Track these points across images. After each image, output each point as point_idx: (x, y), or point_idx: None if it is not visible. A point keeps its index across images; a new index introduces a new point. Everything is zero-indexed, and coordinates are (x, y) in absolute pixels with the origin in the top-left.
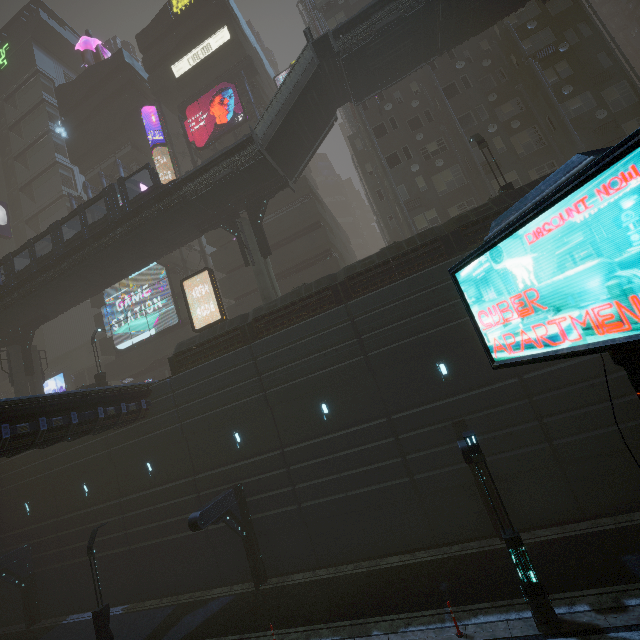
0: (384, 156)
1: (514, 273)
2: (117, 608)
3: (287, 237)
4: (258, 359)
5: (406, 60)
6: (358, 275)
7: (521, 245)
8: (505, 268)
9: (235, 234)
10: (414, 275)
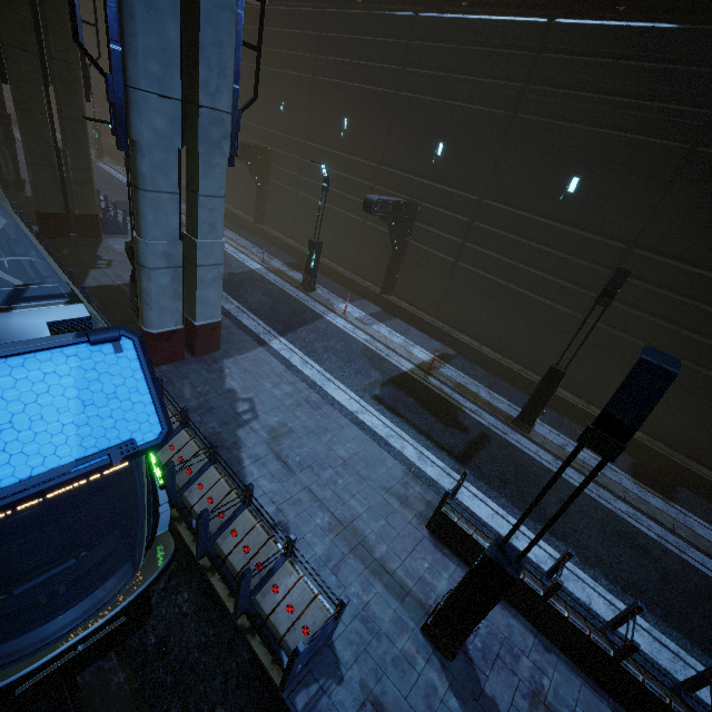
0: None
1: None
2: None
3: None
4: None
5: None
6: None
7: None
8: None
9: None
10: None
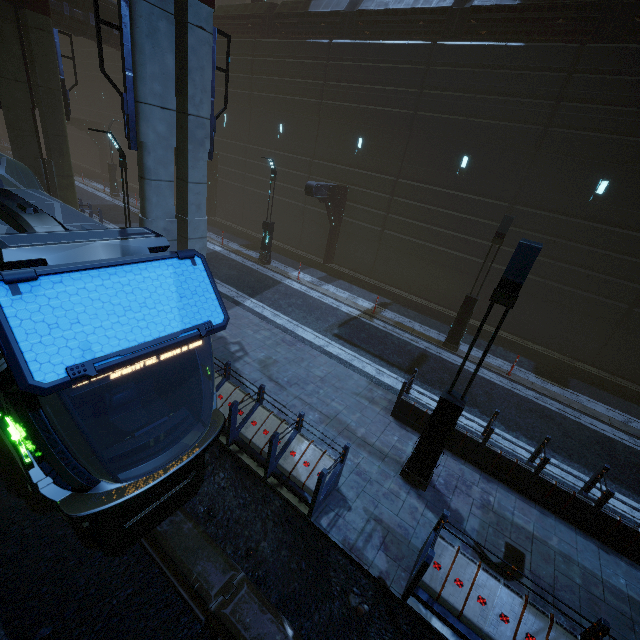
0: None
1: None
2: None
3: None
4: None
5: None
6: None
7: None
8: None
9: None
10: None
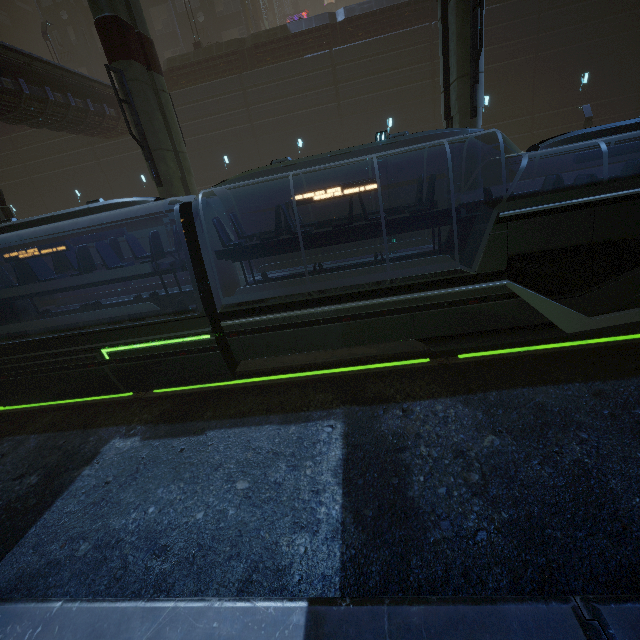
0: None
1: None
2: None
3: None
4: None
5: None
6: None
7: None
8: None
9: None
10: None
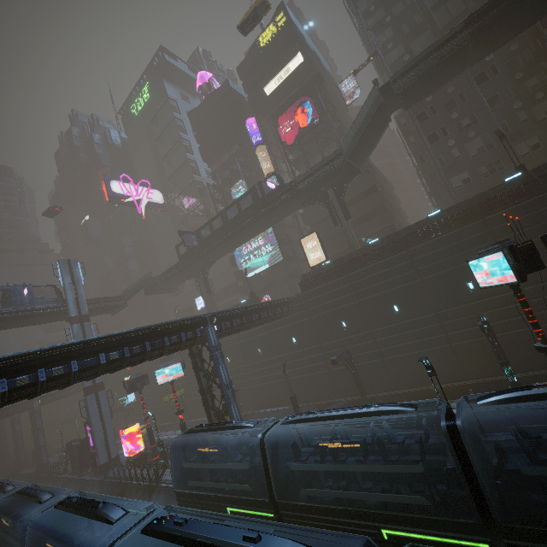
0: (426, 136)
1: (483, 266)
2: (284, 407)
3: (352, 198)
4: (354, 283)
5: (444, 78)
6: (414, 233)
7: (484, 260)
8: (481, 264)
9: (327, 207)
10: (451, 232)
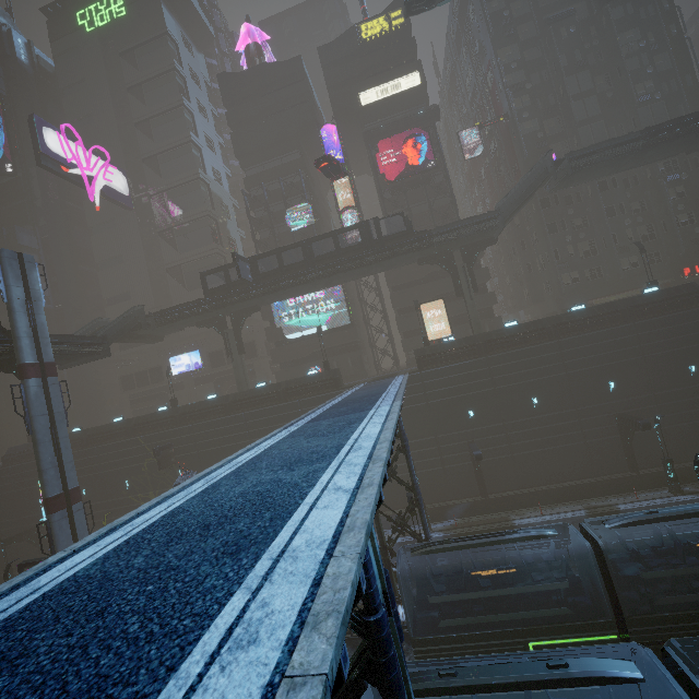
0: (546, 224)
1: None
2: None
3: None
4: (492, 367)
5: (597, 175)
6: (564, 323)
7: None
8: None
9: (450, 272)
10: (604, 330)
